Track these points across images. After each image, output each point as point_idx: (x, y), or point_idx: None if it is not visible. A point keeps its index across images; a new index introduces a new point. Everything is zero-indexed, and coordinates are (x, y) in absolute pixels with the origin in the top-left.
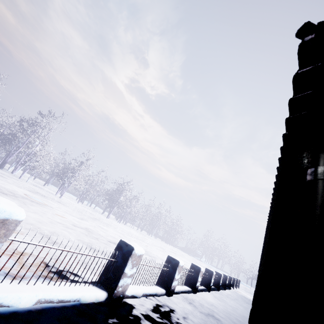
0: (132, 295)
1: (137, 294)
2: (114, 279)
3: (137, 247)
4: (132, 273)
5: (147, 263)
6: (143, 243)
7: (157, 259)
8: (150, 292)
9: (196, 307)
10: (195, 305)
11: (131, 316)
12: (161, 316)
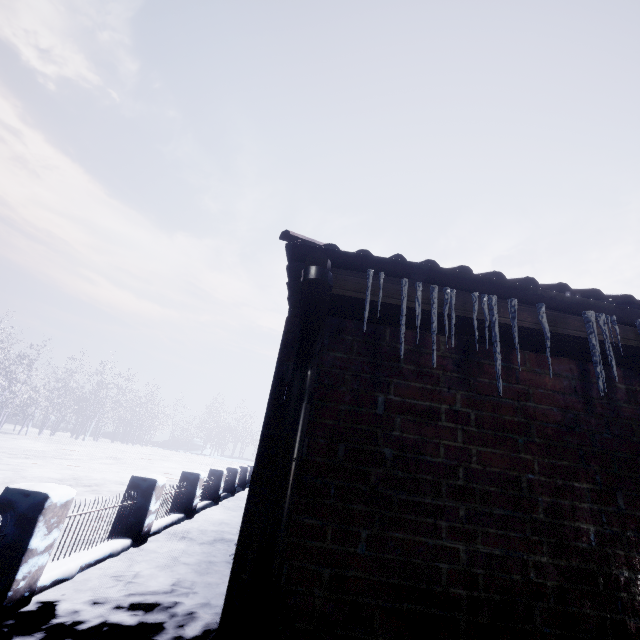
0: (54, 582)
1: (68, 573)
2: (1, 572)
3: (57, 491)
4: (50, 542)
5: (82, 503)
6: (63, 463)
7: (105, 486)
8: (97, 558)
9: (193, 539)
10: (192, 536)
11: (60, 616)
12: (127, 584)
